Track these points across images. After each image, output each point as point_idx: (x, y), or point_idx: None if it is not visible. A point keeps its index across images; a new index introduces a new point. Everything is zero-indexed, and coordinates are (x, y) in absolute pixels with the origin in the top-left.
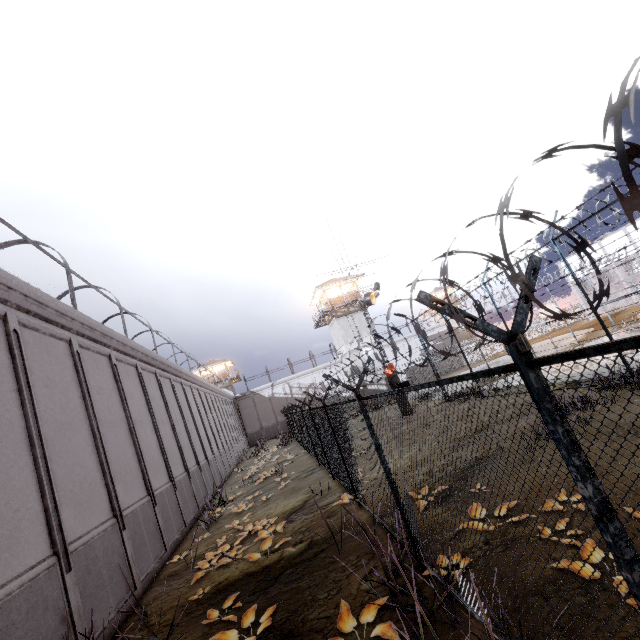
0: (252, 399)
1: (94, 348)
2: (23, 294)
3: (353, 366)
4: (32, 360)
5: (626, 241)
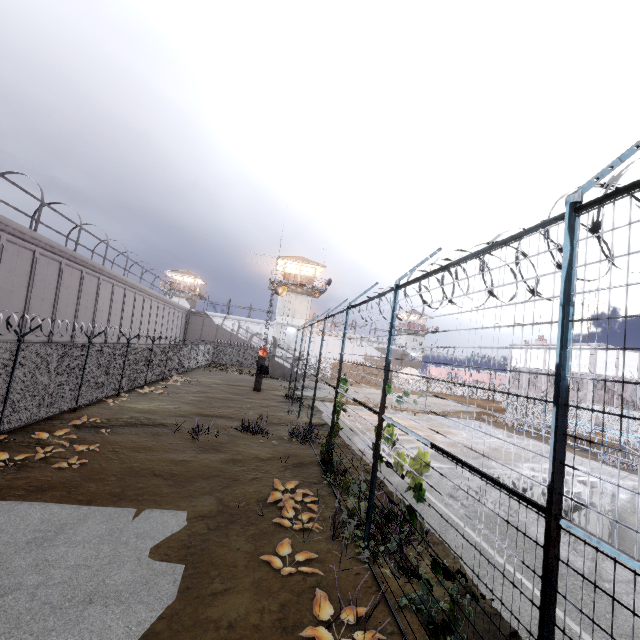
0: (203, 319)
1: None
2: None
3: (273, 336)
4: None
5: None
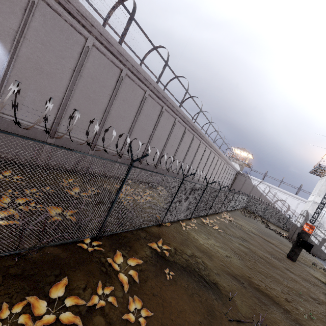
0: (245, 179)
1: (156, 100)
2: (132, 65)
3: (306, 211)
4: (124, 89)
5: None
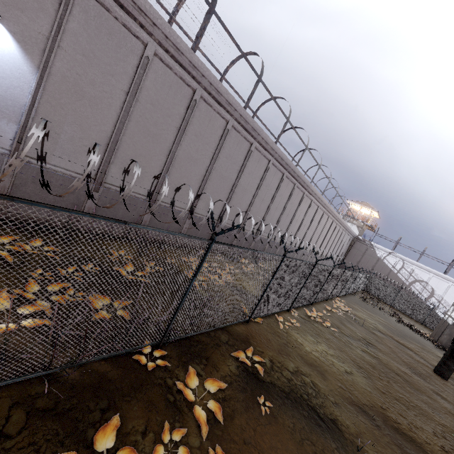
0: (366, 248)
1: (243, 134)
2: (210, 82)
3: None
4: (197, 119)
5: None
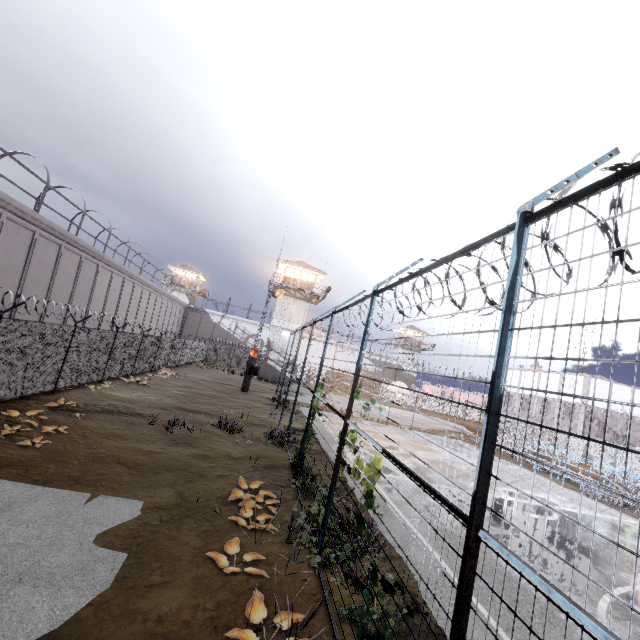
0: (201, 316)
1: None
2: None
3: (268, 338)
4: None
5: (556, 385)
